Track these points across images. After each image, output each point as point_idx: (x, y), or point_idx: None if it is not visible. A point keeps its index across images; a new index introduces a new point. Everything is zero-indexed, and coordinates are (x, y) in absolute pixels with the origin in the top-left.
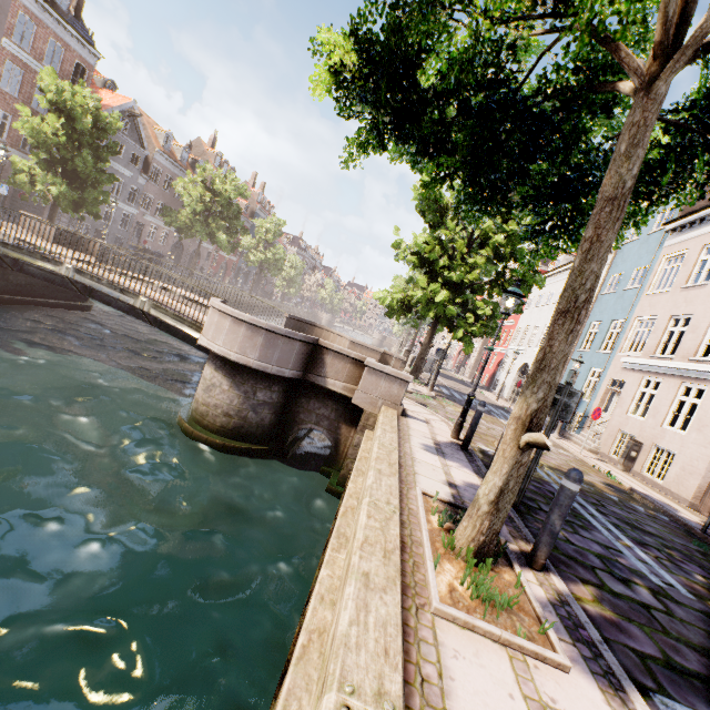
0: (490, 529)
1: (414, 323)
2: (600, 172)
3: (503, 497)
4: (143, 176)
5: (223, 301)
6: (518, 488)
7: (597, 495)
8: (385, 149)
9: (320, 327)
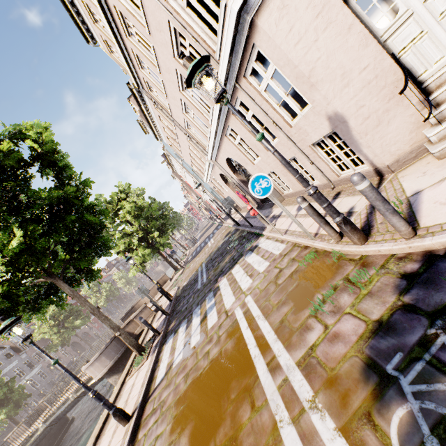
0: (136, 349)
1: (156, 256)
2: (72, 284)
3: (130, 344)
4: (22, 354)
5: (87, 362)
6: (131, 338)
7: (214, 254)
8: (46, 311)
9: (135, 305)
